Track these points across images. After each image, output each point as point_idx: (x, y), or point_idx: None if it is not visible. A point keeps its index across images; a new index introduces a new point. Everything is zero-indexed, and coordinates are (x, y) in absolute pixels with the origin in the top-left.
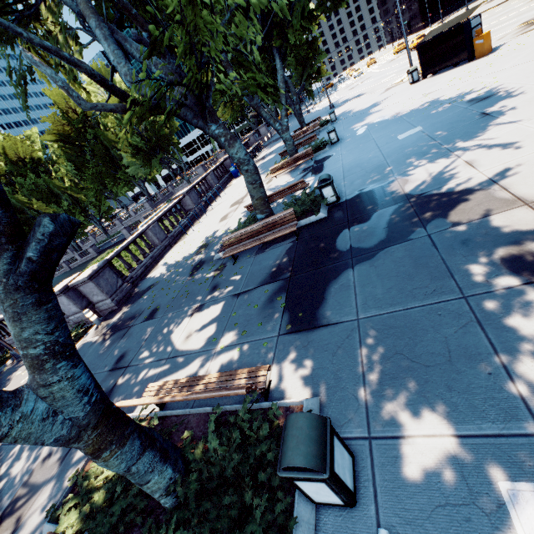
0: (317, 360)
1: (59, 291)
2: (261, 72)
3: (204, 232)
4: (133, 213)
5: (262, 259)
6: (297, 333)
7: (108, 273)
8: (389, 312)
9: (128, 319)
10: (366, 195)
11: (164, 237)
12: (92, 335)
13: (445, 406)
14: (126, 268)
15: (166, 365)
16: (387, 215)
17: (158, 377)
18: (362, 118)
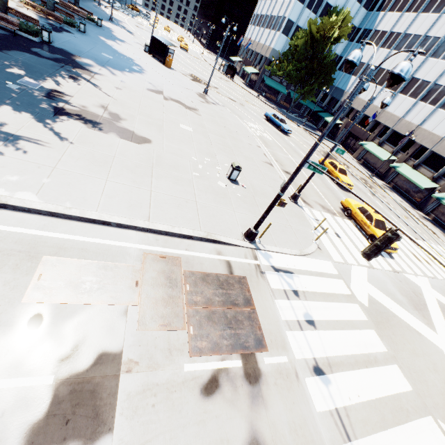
0: None
1: None
2: None
3: None
4: None
5: None
6: None
7: None
8: (31, 63)
9: None
10: (62, 51)
11: None
12: None
13: (26, 72)
14: None
15: None
16: (60, 57)
17: None
18: (109, 39)
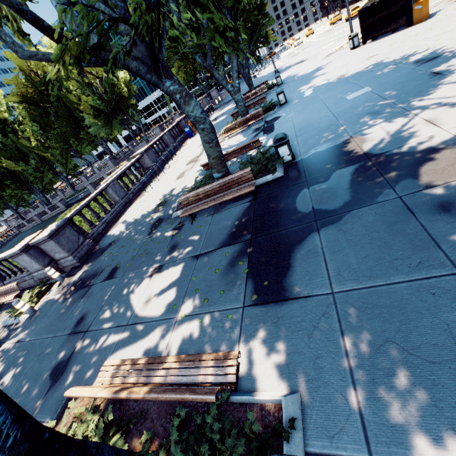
0: (291, 341)
1: (20, 250)
2: (221, 12)
3: (162, 189)
4: (97, 170)
5: (220, 219)
6: (264, 305)
7: (68, 231)
8: (369, 286)
9: (89, 277)
10: (322, 154)
11: (124, 194)
12: (54, 293)
13: None
14: (87, 225)
15: (125, 333)
16: (348, 175)
17: (117, 347)
18: (307, 81)
